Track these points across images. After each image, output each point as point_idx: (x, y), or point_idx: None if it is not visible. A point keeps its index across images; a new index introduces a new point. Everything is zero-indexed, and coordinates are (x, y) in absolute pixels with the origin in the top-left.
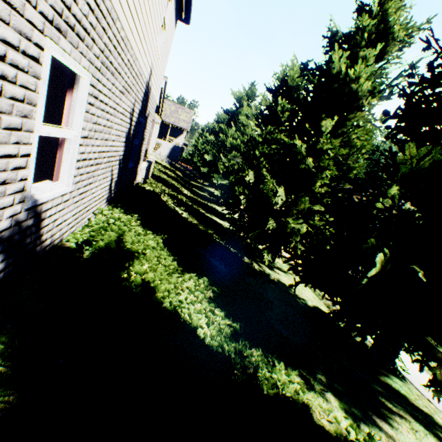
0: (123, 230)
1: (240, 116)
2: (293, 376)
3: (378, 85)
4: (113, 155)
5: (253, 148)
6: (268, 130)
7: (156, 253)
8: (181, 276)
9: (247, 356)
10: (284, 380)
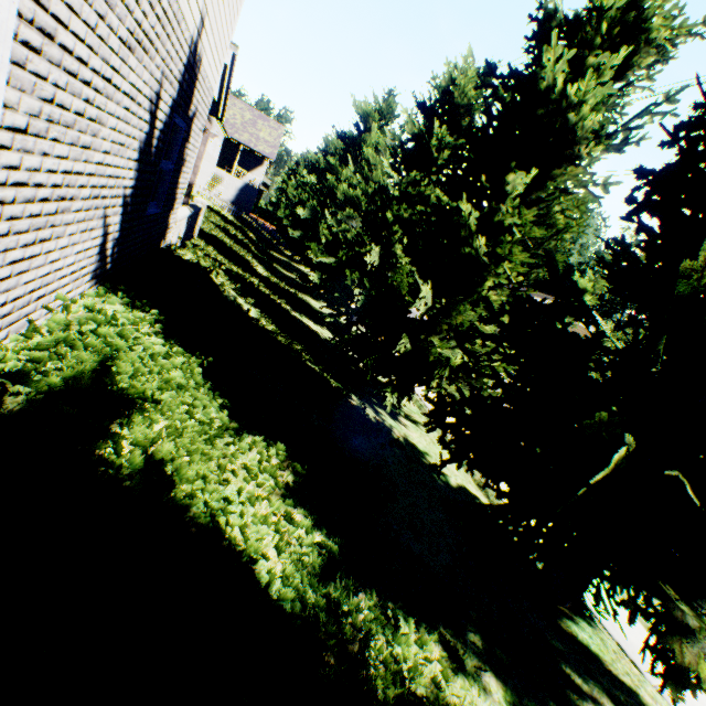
0: (117, 346)
1: (365, 147)
2: (429, 645)
3: (609, 124)
4: (107, 183)
5: (383, 207)
6: (411, 177)
7: (186, 394)
8: (235, 443)
9: (350, 613)
10: (415, 656)
